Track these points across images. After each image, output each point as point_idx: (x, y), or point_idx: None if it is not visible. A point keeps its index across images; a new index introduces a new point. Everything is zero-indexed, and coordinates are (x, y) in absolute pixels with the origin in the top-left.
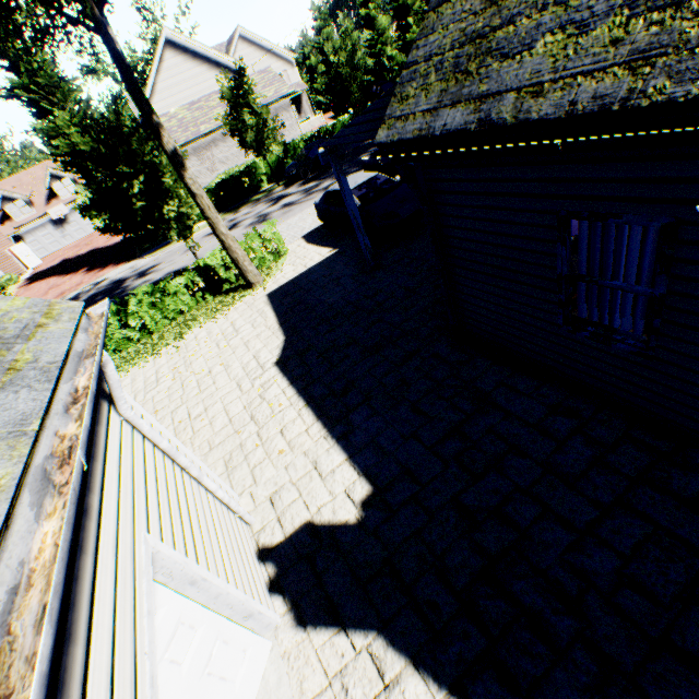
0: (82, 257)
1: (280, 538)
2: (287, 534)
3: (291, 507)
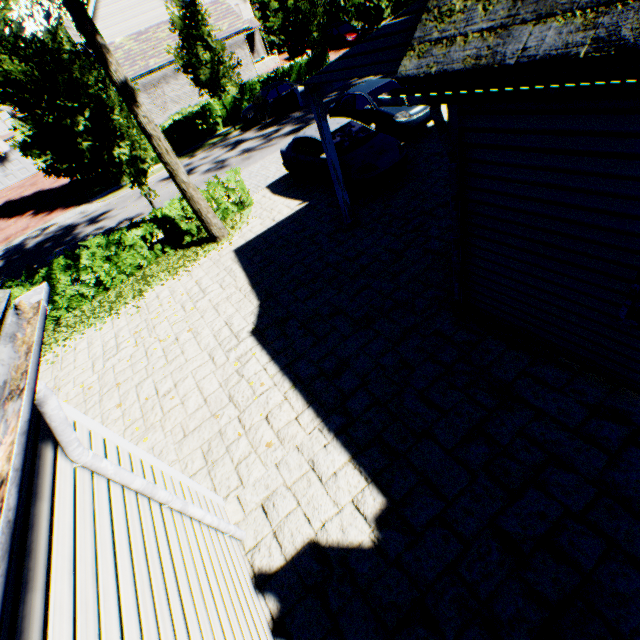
0: (27, 199)
1: (279, 561)
2: (288, 556)
3: (288, 519)
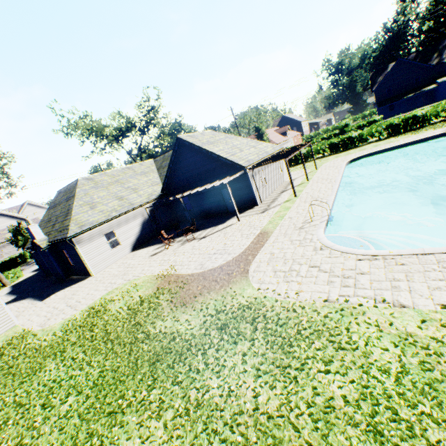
0: None
1: None
2: None
3: None
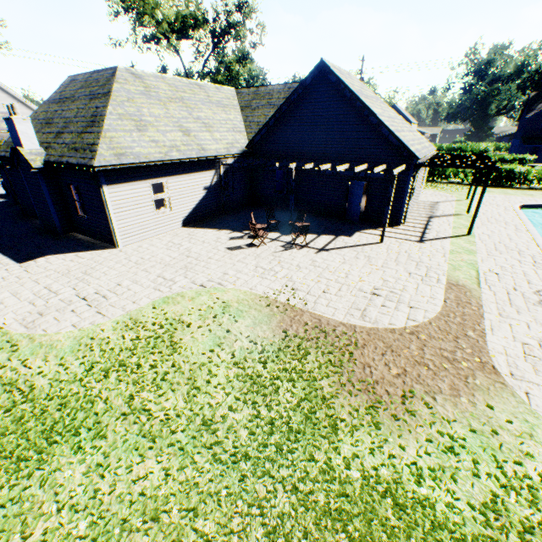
0: None
1: None
2: None
3: None
